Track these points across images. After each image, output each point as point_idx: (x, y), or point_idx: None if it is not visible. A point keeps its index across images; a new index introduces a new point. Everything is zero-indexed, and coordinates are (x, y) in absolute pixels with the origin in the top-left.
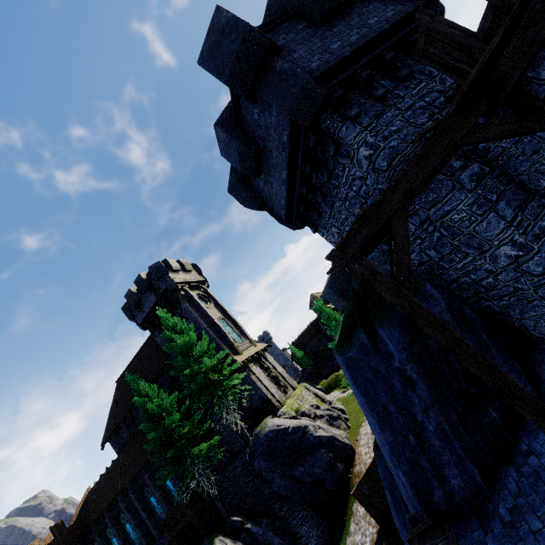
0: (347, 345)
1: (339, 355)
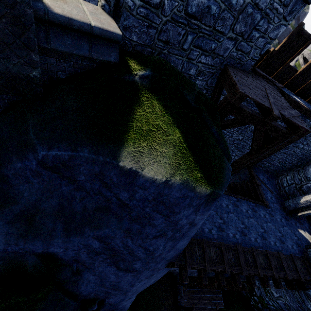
0: (224, 178)
1: (222, 192)
